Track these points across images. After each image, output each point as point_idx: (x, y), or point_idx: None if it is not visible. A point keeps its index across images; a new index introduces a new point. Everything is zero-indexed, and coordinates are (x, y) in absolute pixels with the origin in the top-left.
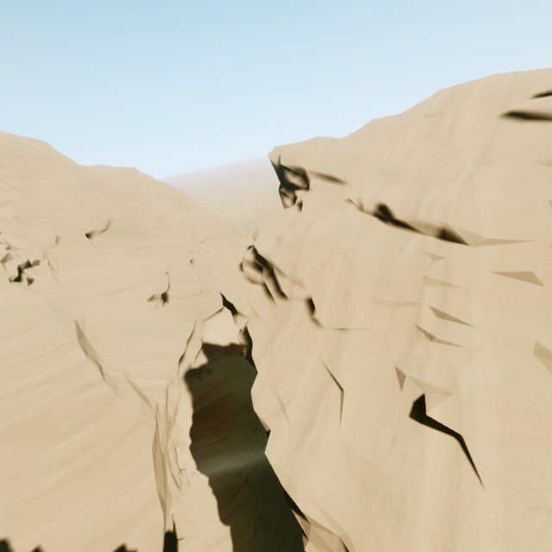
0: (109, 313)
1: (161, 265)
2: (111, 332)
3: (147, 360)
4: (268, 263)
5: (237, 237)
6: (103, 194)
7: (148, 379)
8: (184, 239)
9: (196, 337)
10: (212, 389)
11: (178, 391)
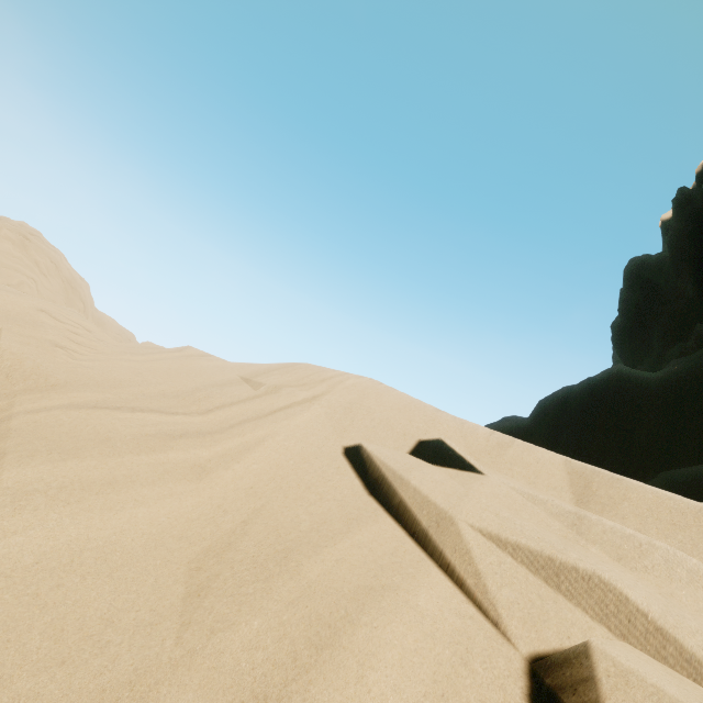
0: None
1: None
2: None
3: None
4: None
5: None
6: None
7: None
8: None
9: None
10: None
11: None
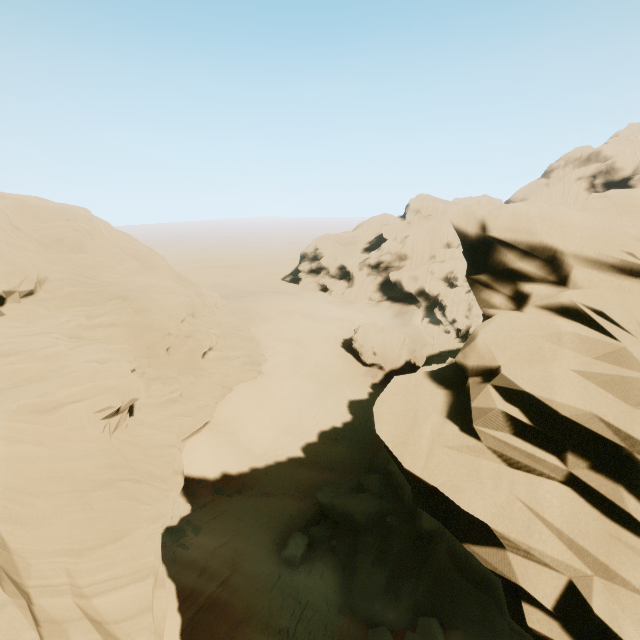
0: (40, 452)
1: (129, 356)
2: (43, 493)
3: (110, 541)
4: (599, 441)
5: (221, 315)
6: (33, 238)
7: (119, 589)
8: (160, 316)
9: (175, 471)
10: (207, 566)
11: (166, 594)
